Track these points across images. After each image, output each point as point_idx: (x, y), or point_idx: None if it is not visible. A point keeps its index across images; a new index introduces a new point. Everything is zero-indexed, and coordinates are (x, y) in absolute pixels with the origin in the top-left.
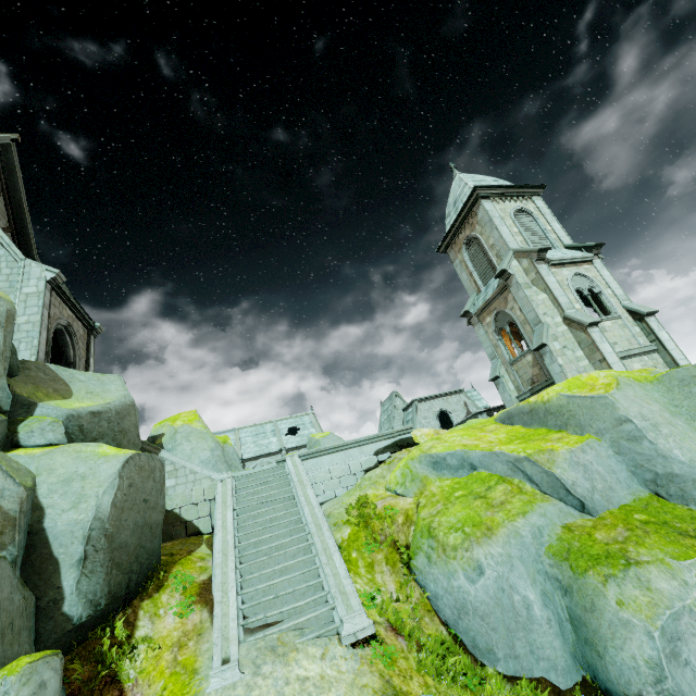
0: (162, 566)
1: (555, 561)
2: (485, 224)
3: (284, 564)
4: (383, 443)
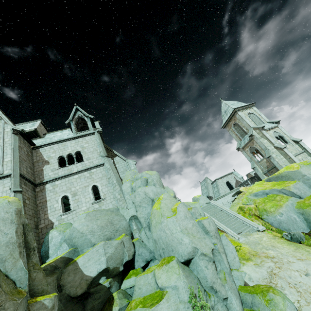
0: None
1: (298, 209)
2: (240, 119)
3: (234, 222)
4: (232, 193)
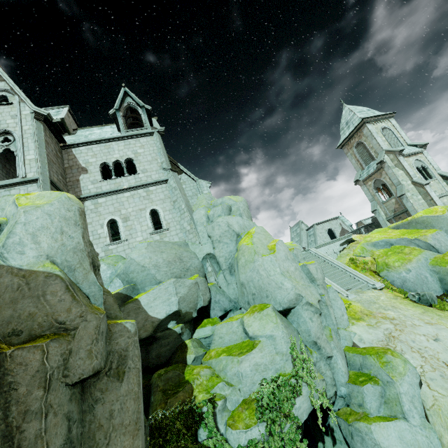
0: None
1: (433, 266)
2: (368, 136)
3: (341, 276)
4: (341, 241)
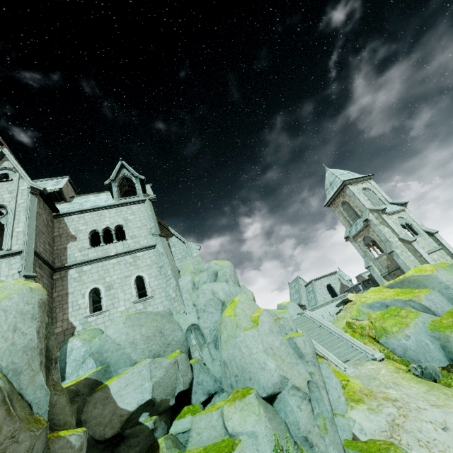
0: None
1: (432, 331)
2: (351, 196)
3: (338, 345)
4: (337, 301)
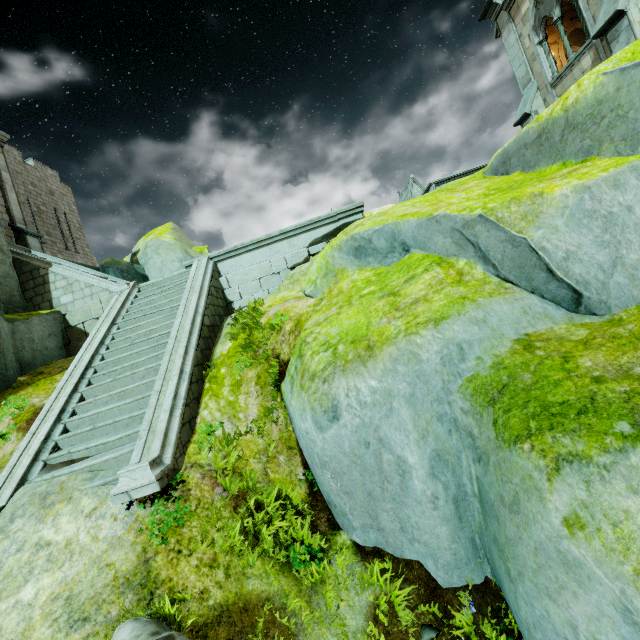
0: (10, 389)
1: (472, 406)
2: None
3: (121, 389)
4: (321, 231)
